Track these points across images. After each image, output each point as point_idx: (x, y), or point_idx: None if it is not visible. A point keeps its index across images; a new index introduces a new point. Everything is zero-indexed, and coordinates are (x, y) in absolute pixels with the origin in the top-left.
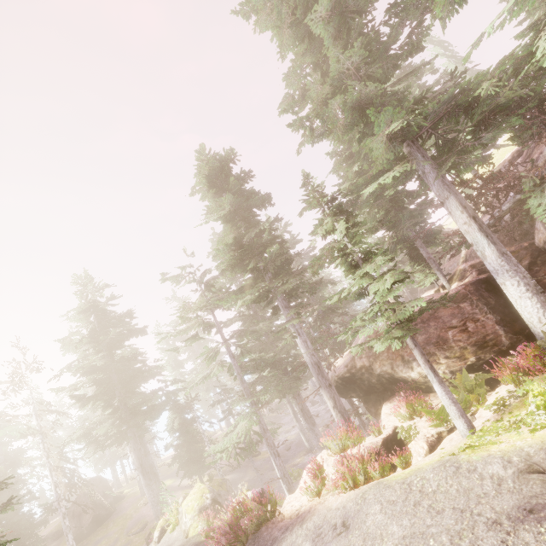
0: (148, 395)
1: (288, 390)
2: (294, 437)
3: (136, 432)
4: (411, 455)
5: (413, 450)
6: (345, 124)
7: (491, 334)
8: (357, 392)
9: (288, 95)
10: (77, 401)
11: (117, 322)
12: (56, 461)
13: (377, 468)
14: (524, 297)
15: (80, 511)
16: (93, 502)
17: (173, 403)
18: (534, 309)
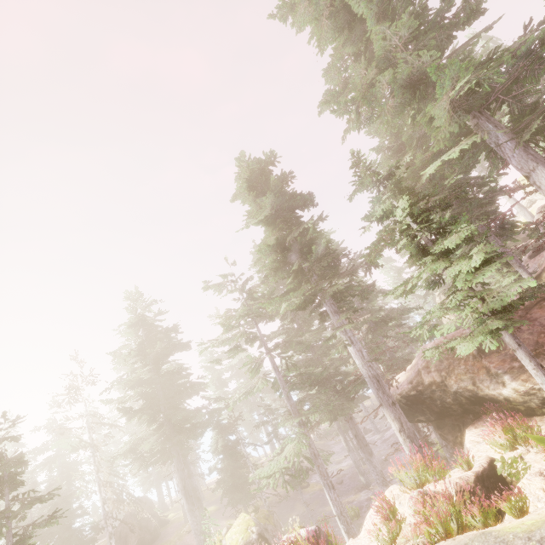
0: (191, 412)
1: (340, 411)
2: (346, 469)
3: (179, 451)
4: (526, 499)
5: (526, 492)
6: (395, 105)
7: None
8: (426, 415)
9: (328, 92)
10: (124, 414)
11: (163, 337)
12: (105, 476)
13: (477, 513)
14: None
15: (126, 532)
16: (139, 524)
17: (217, 422)
18: None
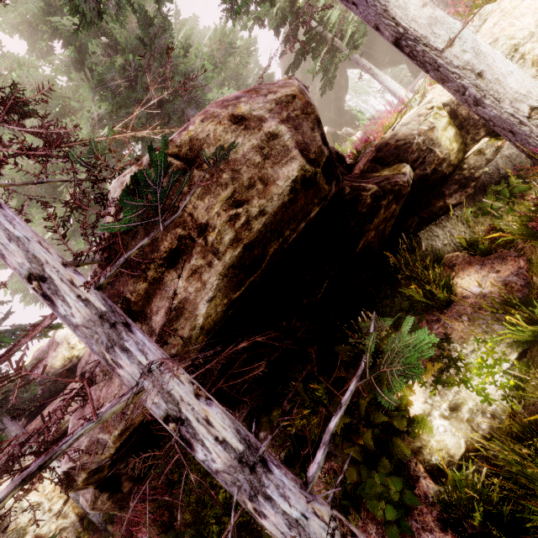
0: None
1: None
2: None
3: None
4: None
5: None
6: (135, 30)
7: None
8: None
9: None
10: None
11: None
12: None
13: None
14: None
15: None
16: None
17: None
18: None
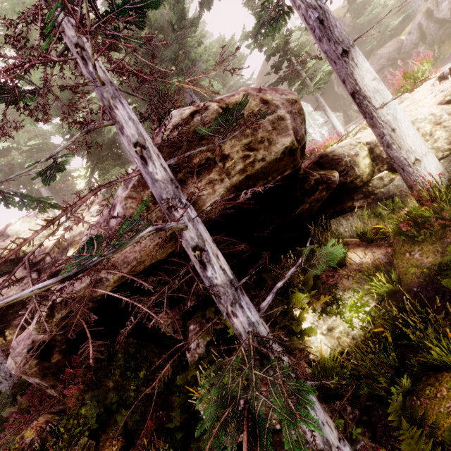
0: None
1: None
2: None
3: None
4: None
5: None
6: (165, 15)
7: None
8: None
9: None
10: None
11: None
12: None
13: None
14: None
15: None
16: None
17: None
18: None
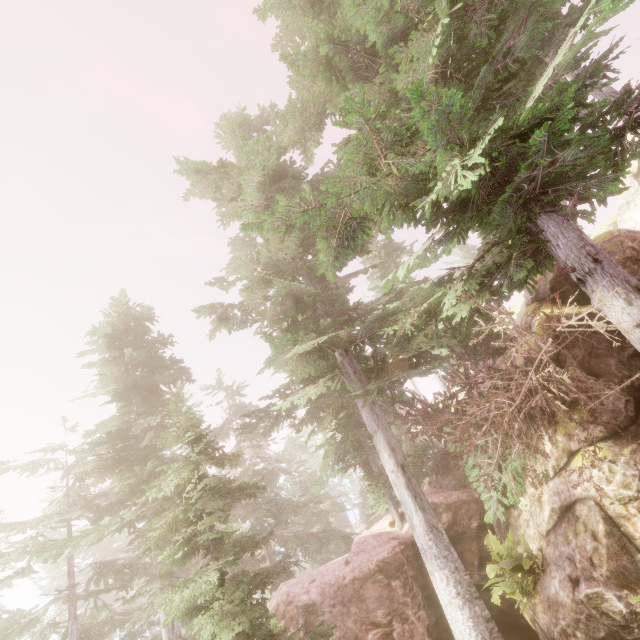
0: None
1: None
2: None
3: None
4: None
5: None
6: (276, 313)
7: None
8: None
9: (237, 258)
10: None
11: None
12: None
13: None
14: (454, 604)
15: None
16: None
17: None
18: (466, 627)
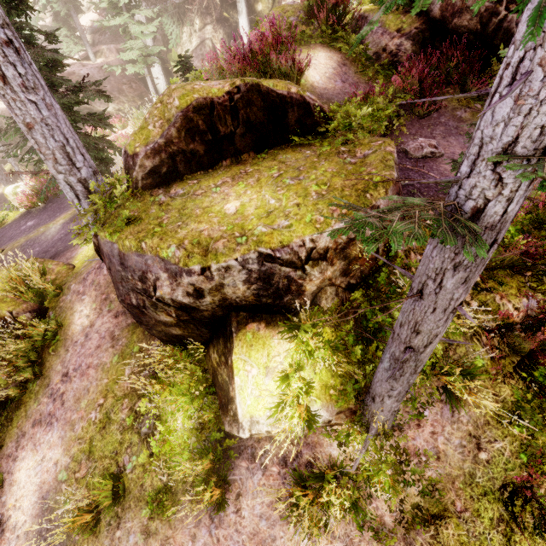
0: None
1: None
2: None
3: None
4: None
5: None
6: None
7: (145, 92)
8: None
9: None
10: None
11: None
12: None
13: None
14: (160, 74)
15: None
16: None
17: None
18: (163, 82)
